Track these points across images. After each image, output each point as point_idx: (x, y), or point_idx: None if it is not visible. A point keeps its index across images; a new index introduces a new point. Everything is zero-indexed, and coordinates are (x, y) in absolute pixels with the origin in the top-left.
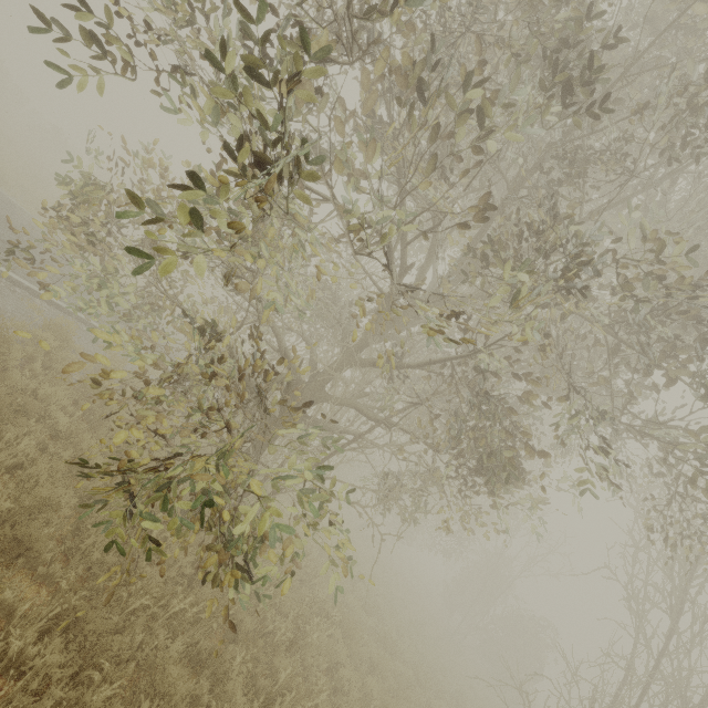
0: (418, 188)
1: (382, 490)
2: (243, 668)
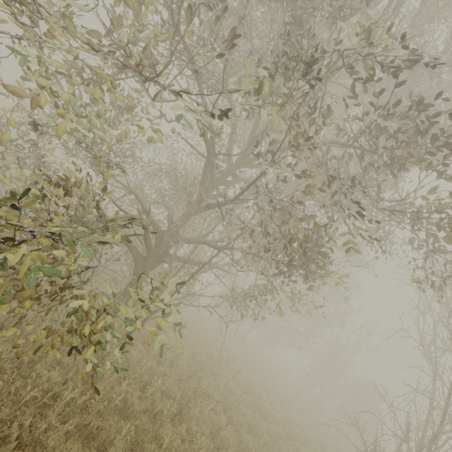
0: (195, 58)
1: (226, 295)
2: (128, 437)
